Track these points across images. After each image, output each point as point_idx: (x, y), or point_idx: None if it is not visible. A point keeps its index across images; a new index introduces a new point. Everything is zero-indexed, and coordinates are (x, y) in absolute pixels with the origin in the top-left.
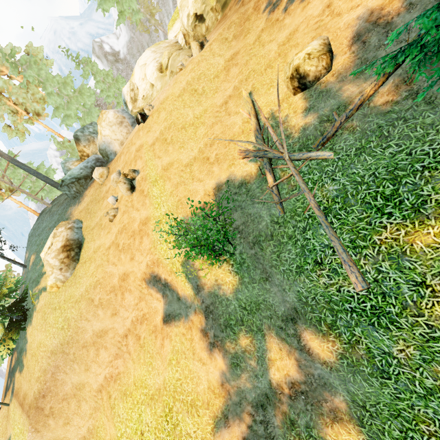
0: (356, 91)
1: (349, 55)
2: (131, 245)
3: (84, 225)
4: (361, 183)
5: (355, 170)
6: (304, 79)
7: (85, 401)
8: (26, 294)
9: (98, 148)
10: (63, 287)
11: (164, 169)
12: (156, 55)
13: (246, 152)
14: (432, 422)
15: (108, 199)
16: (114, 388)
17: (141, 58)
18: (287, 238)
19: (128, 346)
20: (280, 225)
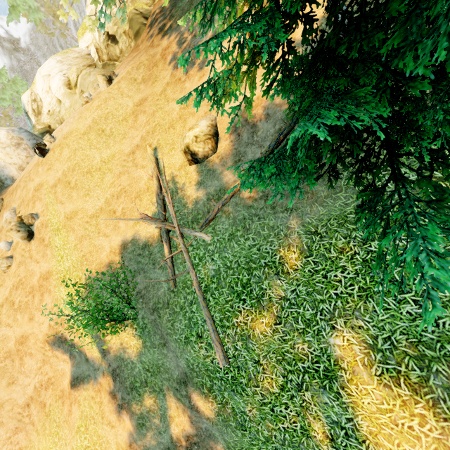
0: (232, 179)
1: (229, 142)
2: (30, 303)
3: None
4: (230, 268)
5: (227, 254)
6: (196, 156)
7: None
8: None
9: None
10: None
11: (67, 218)
12: (63, 66)
13: (146, 218)
14: None
15: None
16: None
17: (44, 66)
18: (179, 308)
19: (31, 416)
20: (175, 294)
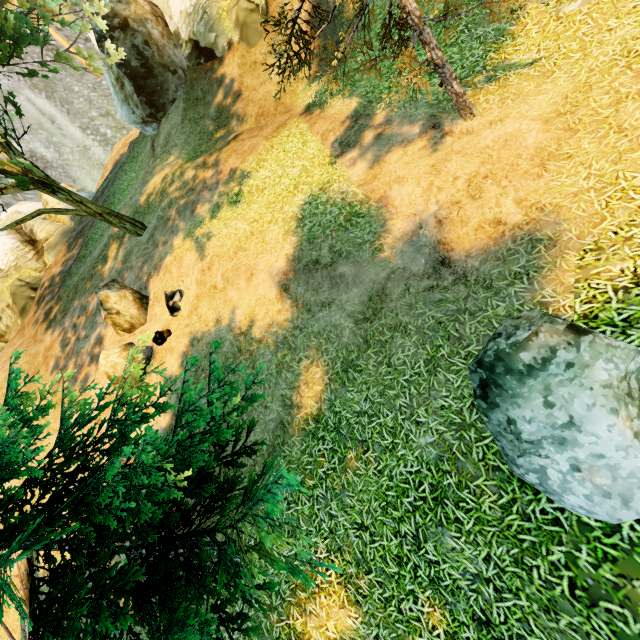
0: None
1: None
2: None
3: None
4: None
5: None
6: None
7: None
8: None
9: None
10: None
11: None
12: None
13: None
14: None
15: None
16: None
17: None
18: None
19: None
20: None
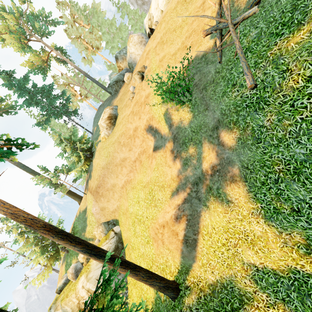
0: None
1: None
2: (139, 110)
3: (118, 107)
4: (272, 22)
5: (271, 14)
6: None
7: (116, 193)
8: (92, 146)
9: (127, 63)
10: (108, 138)
11: (160, 61)
12: None
13: (206, 30)
14: (281, 162)
15: (130, 88)
16: (128, 186)
17: None
18: (221, 79)
19: (136, 166)
20: (219, 73)
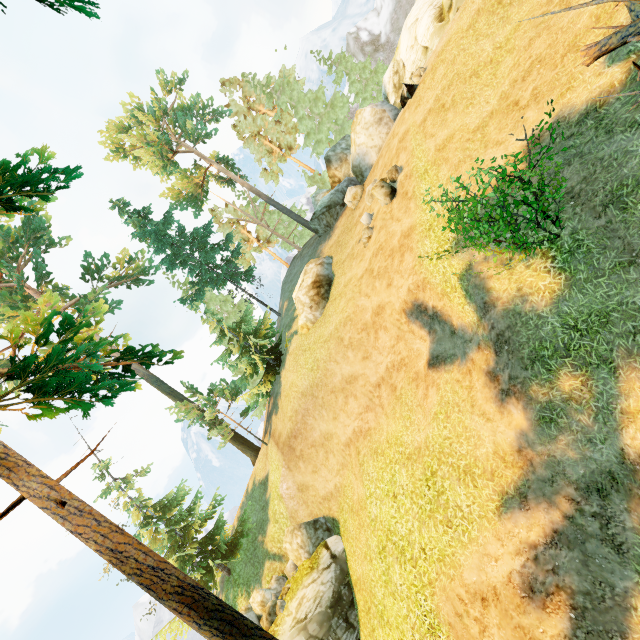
0: None
1: None
2: (388, 267)
3: (335, 260)
4: None
5: None
6: None
7: (333, 454)
8: (280, 340)
9: (351, 166)
10: (313, 328)
11: (439, 149)
12: None
13: (601, 41)
14: None
15: (361, 219)
16: (363, 444)
17: (411, 13)
18: None
19: (381, 398)
20: None
